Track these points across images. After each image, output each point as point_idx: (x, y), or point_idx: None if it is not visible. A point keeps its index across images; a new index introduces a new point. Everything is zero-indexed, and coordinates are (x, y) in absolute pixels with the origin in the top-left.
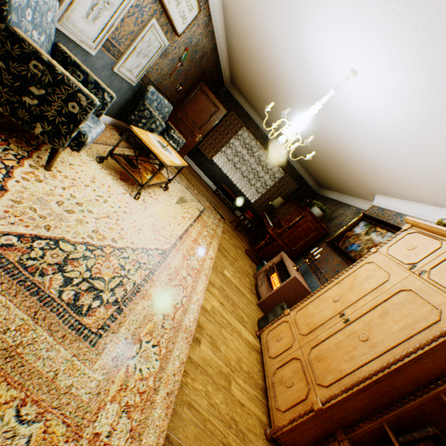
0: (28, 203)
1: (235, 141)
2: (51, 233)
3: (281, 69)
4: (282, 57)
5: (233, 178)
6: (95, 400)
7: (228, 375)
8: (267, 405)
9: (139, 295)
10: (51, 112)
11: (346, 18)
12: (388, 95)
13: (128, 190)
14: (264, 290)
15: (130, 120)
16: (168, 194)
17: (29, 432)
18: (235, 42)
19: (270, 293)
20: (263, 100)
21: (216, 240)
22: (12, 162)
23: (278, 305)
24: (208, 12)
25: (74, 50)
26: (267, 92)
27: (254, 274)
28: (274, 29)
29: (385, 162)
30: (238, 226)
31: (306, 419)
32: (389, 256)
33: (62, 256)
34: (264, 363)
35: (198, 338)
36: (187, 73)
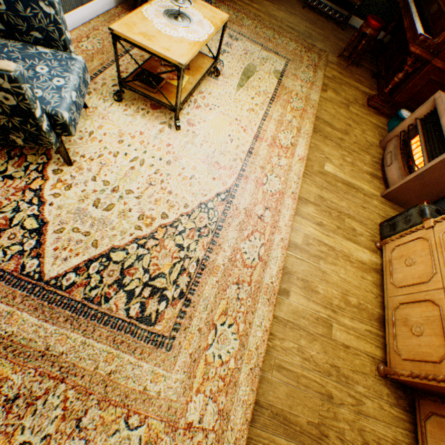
0: (69, 224)
1: None
2: (100, 249)
3: None
4: None
5: None
6: (183, 396)
7: (327, 319)
8: (385, 337)
9: (205, 272)
10: (2, 119)
11: None
12: None
13: (166, 120)
14: (394, 173)
15: None
16: (223, 81)
17: (140, 432)
18: None
19: (404, 181)
20: None
21: (309, 116)
22: (38, 180)
23: (414, 208)
24: None
25: None
26: None
27: (380, 143)
28: None
29: None
30: (352, 58)
31: (434, 385)
32: None
33: (119, 268)
34: (383, 288)
35: (286, 289)
36: None
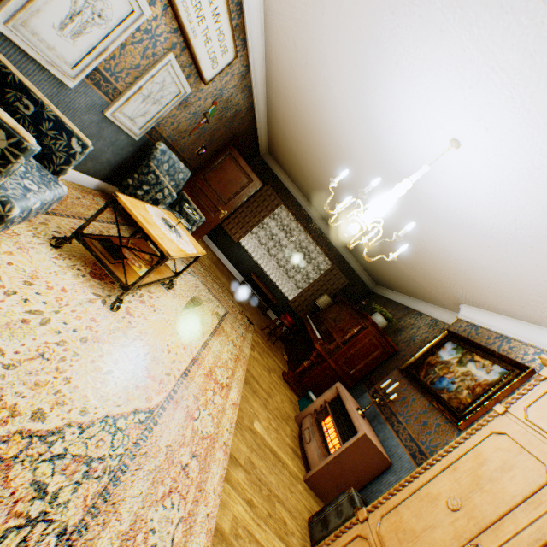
0: None
1: (270, 220)
2: None
3: (339, 136)
4: (343, 121)
5: (266, 266)
6: None
7: None
8: None
9: None
10: None
11: (456, 66)
12: (510, 177)
13: (102, 293)
14: (315, 451)
15: (126, 185)
16: (173, 294)
17: None
18: (279, 101)
19: (326, 461)
20: (309, 174)
21: (242, 364)
22: None
23: (343, 493)
24: (247, 62)
25: (36, 74)
26: (316, 164)
27: (297, 417)
28: (336, 85)
29: (485, 266)
30: (272, 334)
31: None
32: (535, 427)
33: None
34: None
35: None
36: (214, 133)
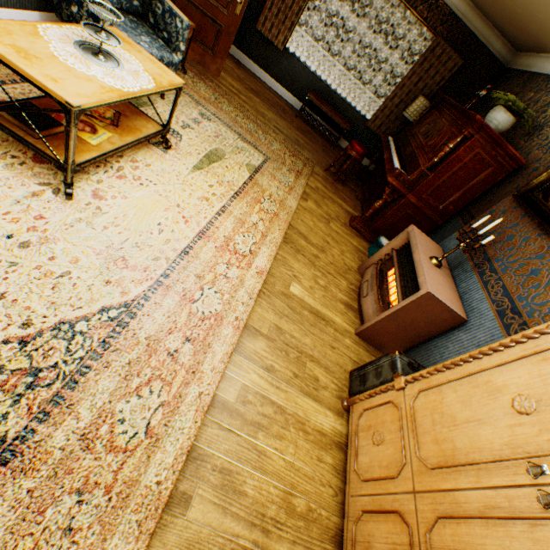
0: None
1: None
2: None
3: None
4: None
5: (330, 77)
6: None
7: None
8: None
9: (12, 467)
10: None
11: None
12: None
13: (54, 181)
14: (370, 306)
15: (58, 5)
16: (175, 156)
17: None
18: None
19: (378, 319)
20: None
21: (282, 222)
22: None
23: (386, 357)
24: None
25: None
26: None
27: (359, 268)
28: None
29: None
30: (338, 175)
31: None
32: None
33: None
34: (346, 479)
35: (187, 492)
36: None
